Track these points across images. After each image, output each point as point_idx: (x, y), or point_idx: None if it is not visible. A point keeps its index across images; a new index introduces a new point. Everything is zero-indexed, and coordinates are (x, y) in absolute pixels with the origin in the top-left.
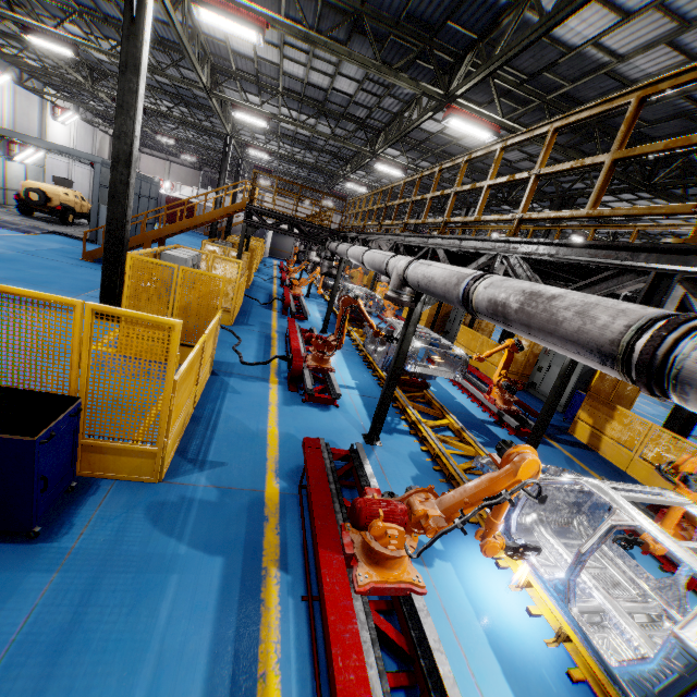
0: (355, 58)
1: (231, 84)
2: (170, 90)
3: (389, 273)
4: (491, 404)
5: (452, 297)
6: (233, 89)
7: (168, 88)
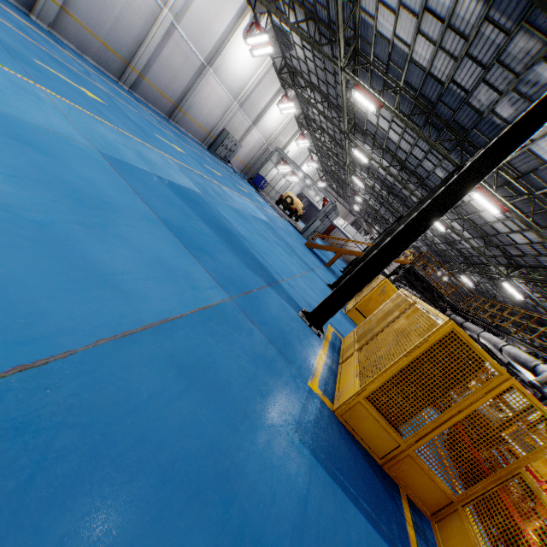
0: None
1: None
2: (387, 183)
3: (534, 370)
4: None
5: None
6: None
7: (387, 182)
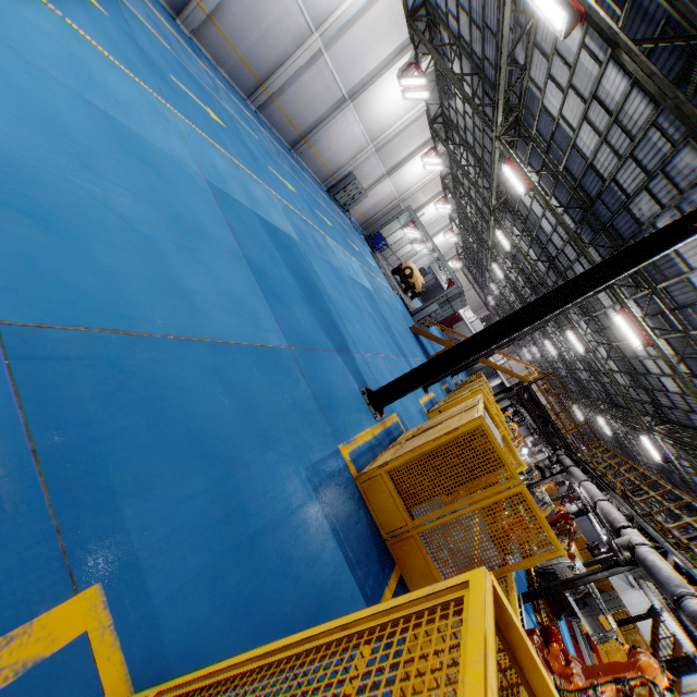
0: (696, 397)
1: (580, 313)
2: (532, 280)
3: (619, 532)
4: (600, 691)
5: (667, 588)
6: (578, 315)
7: (532, 278)
